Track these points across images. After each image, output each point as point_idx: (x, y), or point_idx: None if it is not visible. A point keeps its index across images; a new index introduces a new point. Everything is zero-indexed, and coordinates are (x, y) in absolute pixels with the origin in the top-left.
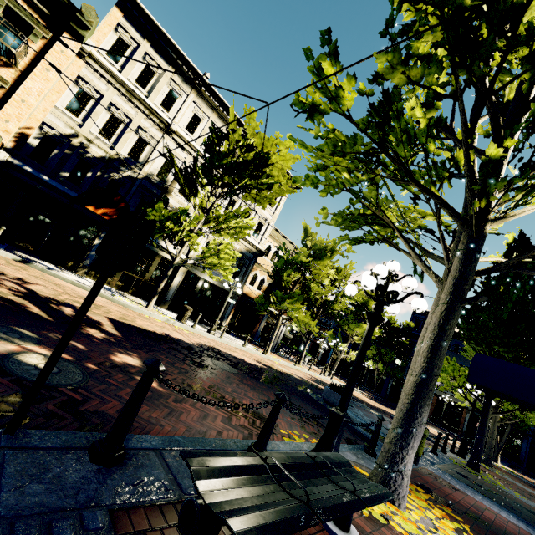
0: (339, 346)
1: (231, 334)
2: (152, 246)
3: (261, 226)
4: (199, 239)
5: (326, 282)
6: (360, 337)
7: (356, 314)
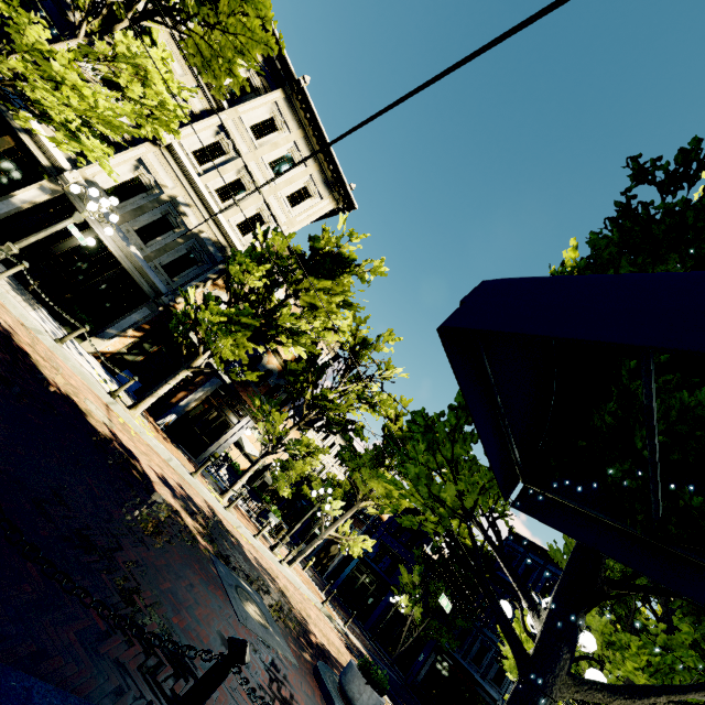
0: (327, 503)
1: (116, 378)
2: (6, 107)
3: (260, 222)
4: (117, 158)
5: (317, 321)
6: (376, 504)
7: (415, 512)
